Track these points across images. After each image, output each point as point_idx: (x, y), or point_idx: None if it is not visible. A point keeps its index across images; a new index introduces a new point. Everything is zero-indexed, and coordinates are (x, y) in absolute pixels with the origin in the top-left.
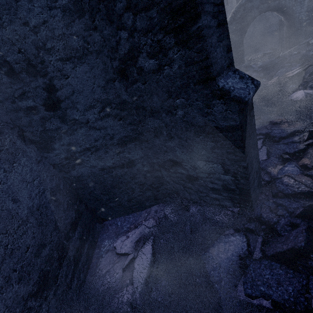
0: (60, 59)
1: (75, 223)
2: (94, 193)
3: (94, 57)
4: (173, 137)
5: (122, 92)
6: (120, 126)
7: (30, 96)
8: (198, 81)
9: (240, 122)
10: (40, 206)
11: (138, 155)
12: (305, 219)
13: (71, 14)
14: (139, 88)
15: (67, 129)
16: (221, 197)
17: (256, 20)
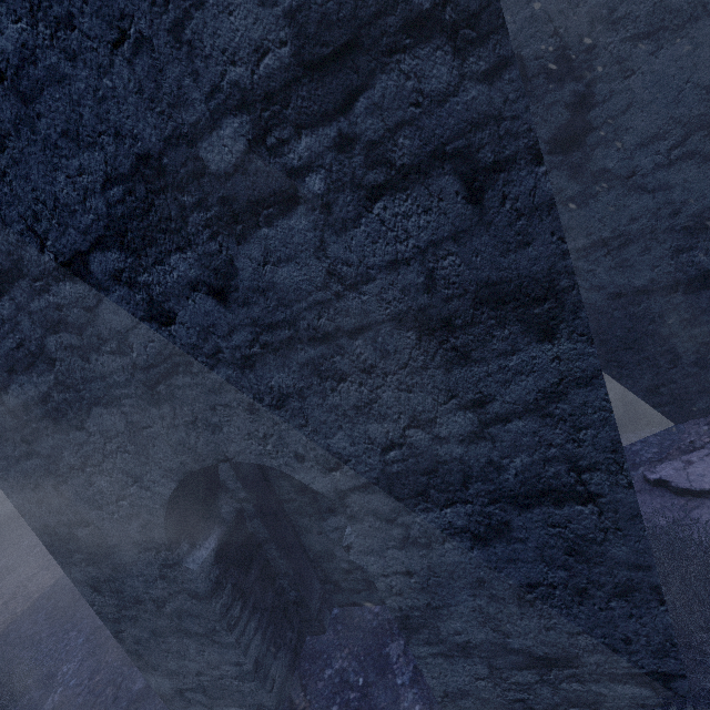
0: (631, 37)
1: None
2: None
3: None
4: None
5: None
6: (709, 182)
7: None
8: None
9: None
10: None
11: None
12: None
13: None
14: None
15: (576, 195)
16: None
17: None
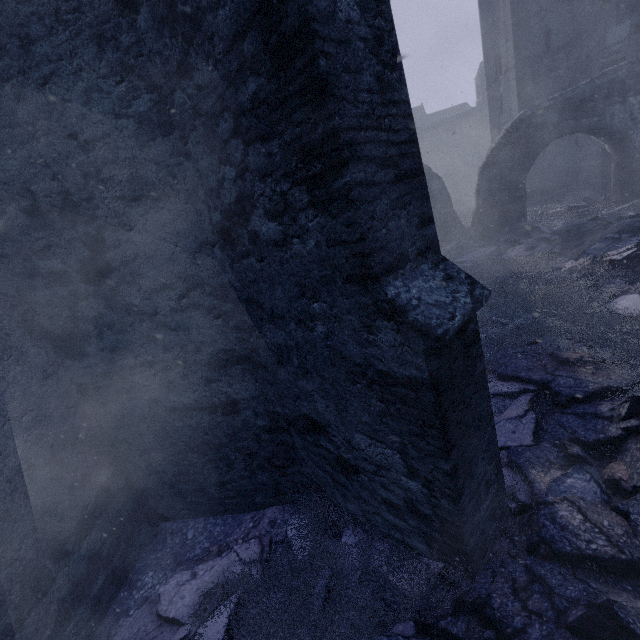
0: (121, 197)
1: (90, 519)
2: (150, 457)
3: (182, 200)
4: (310, 371)
5: (225, 267)
6: (216, 330)
7: (59, 253)
8: (351, 278)
9: (433, 373)
10: (17, 474)
11: (248, 392)
12: None
13: (151, 129)
14: (252, 267)
15: (116, 321)
16: (406, 527)
17: (557, 144)
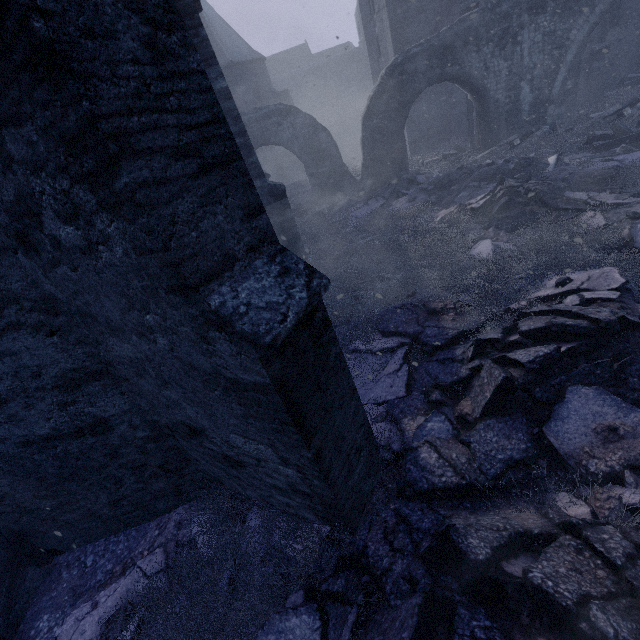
0: None
1: None
2: (15, 498)
3: None
4: (169, 382)
5: (39, 276)
6: (54, 349)
7: None
8: (172, 288)
9: (277, 375)
10: None
11: (117, 407)
12: (432, 569)
13: None
14: (69, 276)
15: None
16: (295, 504)
17: (431, 91)
